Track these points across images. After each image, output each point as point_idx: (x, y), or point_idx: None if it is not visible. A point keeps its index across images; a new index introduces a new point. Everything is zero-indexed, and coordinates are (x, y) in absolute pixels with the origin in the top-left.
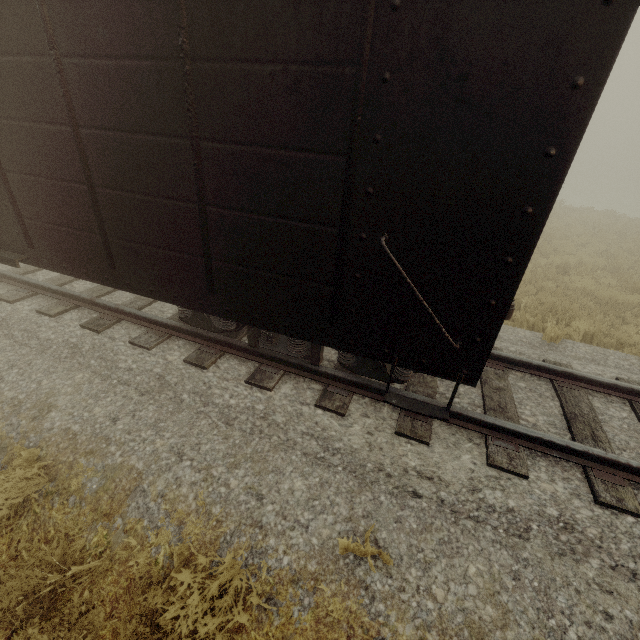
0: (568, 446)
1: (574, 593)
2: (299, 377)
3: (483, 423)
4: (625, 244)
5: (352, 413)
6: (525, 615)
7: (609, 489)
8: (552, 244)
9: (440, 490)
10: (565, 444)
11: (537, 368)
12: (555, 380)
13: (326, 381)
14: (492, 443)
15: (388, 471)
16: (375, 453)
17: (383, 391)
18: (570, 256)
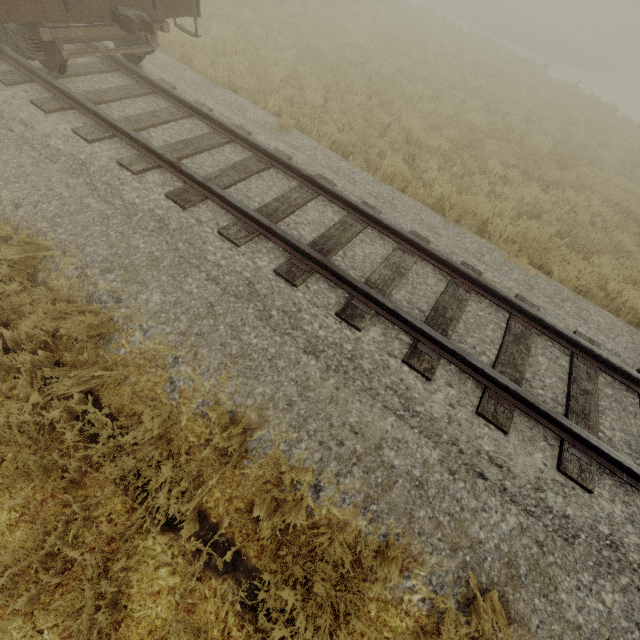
0: (130, 134)
1: (46, 180)
2: (6, 63)
3: (96, 114)
4: (548, 125)
5: (16, 87)
6: (2, 174)
7: (135, 161)
8: (467, 102)
9: (26, 131)
10: (129, 132)
11: (208, 118)
12: (216, 130)
13: (18, 68)
14: (91, 125)
15: (3, 115)
16: (4, 105)
17: (44, 78)
18: (451, 108)
